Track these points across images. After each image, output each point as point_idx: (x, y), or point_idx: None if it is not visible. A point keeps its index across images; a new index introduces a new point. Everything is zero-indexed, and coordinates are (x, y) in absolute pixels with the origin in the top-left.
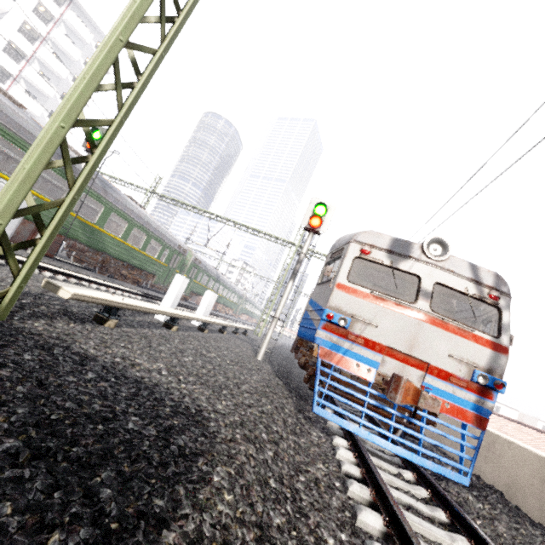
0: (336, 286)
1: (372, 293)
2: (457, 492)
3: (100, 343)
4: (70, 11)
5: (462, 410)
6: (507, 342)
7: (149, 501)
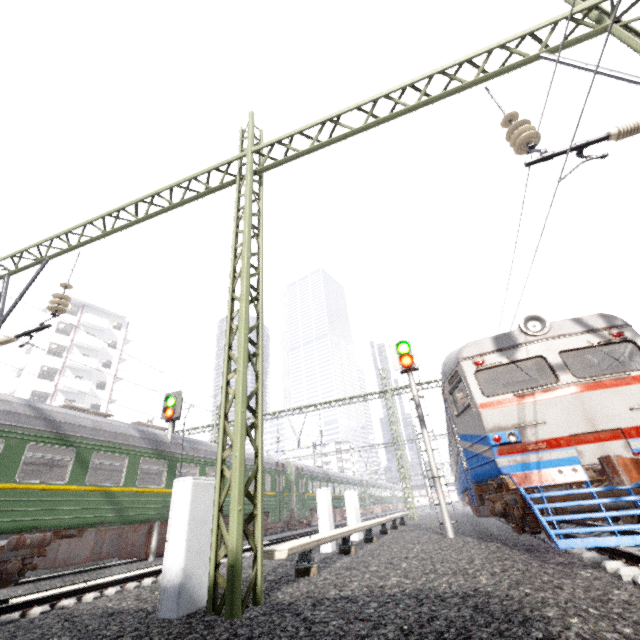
0: (480, 408)
1: (515, 394)
2: None
3: (334, 587)
4: (85, 314)
5: None
6: None
7: (529, 637)
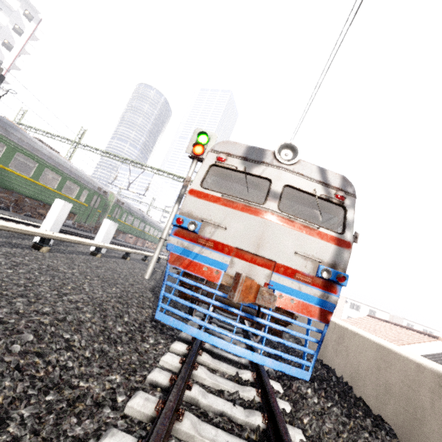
0: (189, 192)
1: (223, 196)
2: (298, 388)
3: None
4: None
5: (307, 305)
6: (351, 238)
7: None
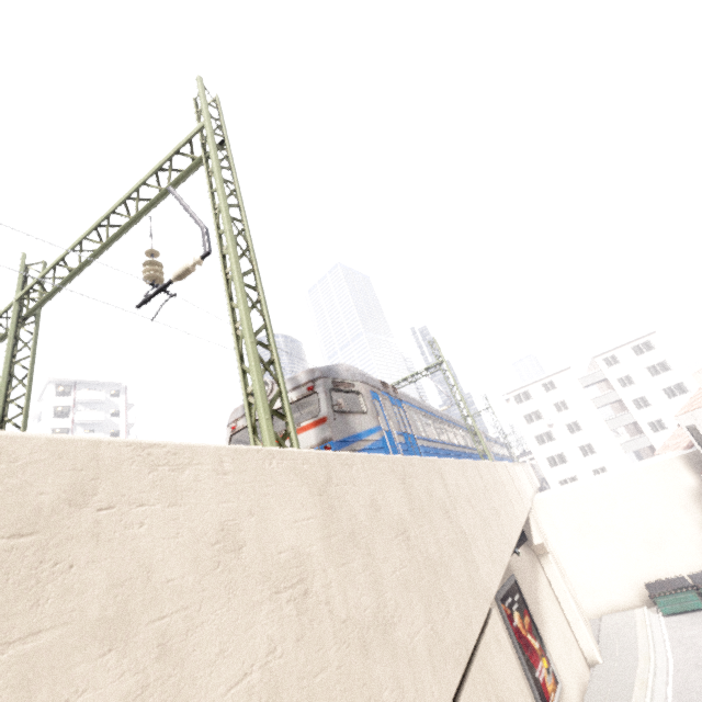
0: None
1: None
2: None
3: None
4: (78, 392)
5: None
6: (325, 412)
7: None
